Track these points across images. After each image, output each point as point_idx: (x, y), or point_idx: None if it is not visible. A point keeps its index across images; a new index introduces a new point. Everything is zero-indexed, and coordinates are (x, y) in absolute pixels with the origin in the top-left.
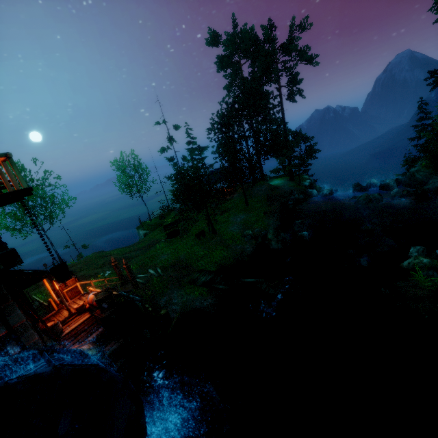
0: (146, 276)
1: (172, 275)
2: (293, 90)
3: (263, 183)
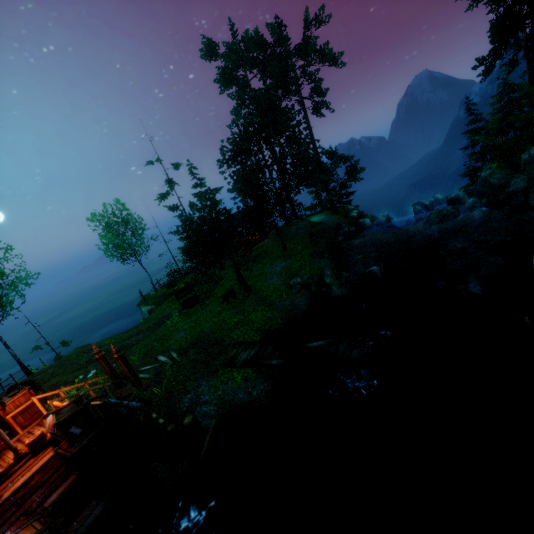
0: (154, 368)
1: (196, 358)
2: (318, 102)
3: (301, 220)
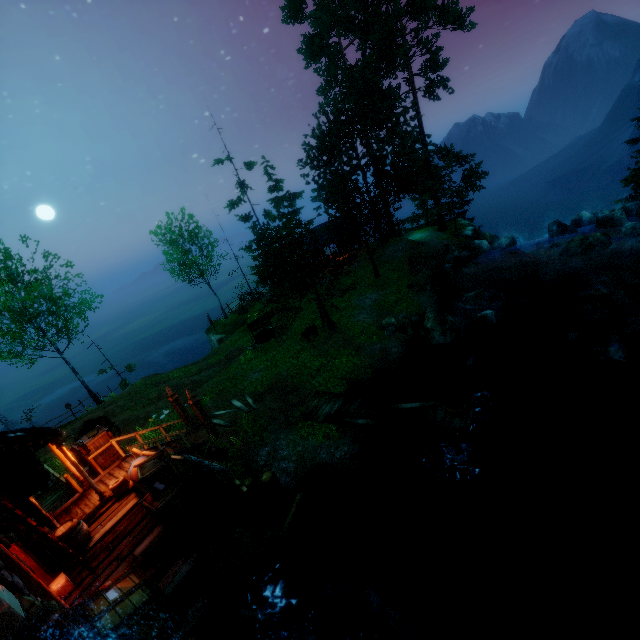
0: (229, 413)
1: (273, 407)
2: (433, 79)
3: (399, 239)
